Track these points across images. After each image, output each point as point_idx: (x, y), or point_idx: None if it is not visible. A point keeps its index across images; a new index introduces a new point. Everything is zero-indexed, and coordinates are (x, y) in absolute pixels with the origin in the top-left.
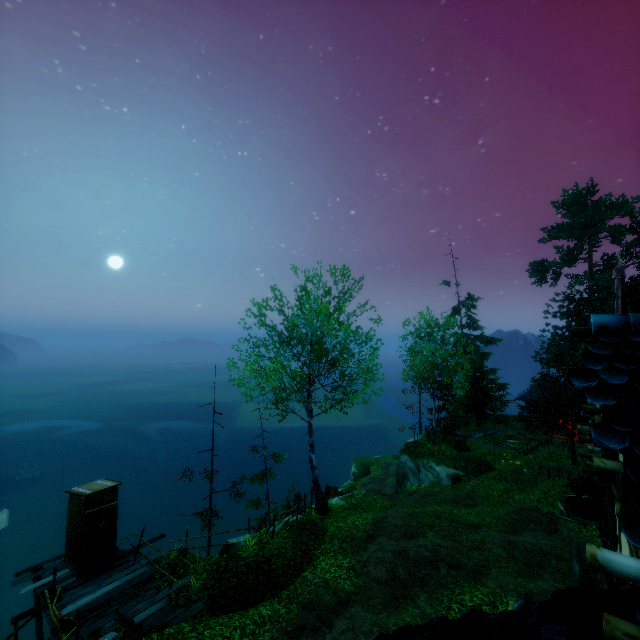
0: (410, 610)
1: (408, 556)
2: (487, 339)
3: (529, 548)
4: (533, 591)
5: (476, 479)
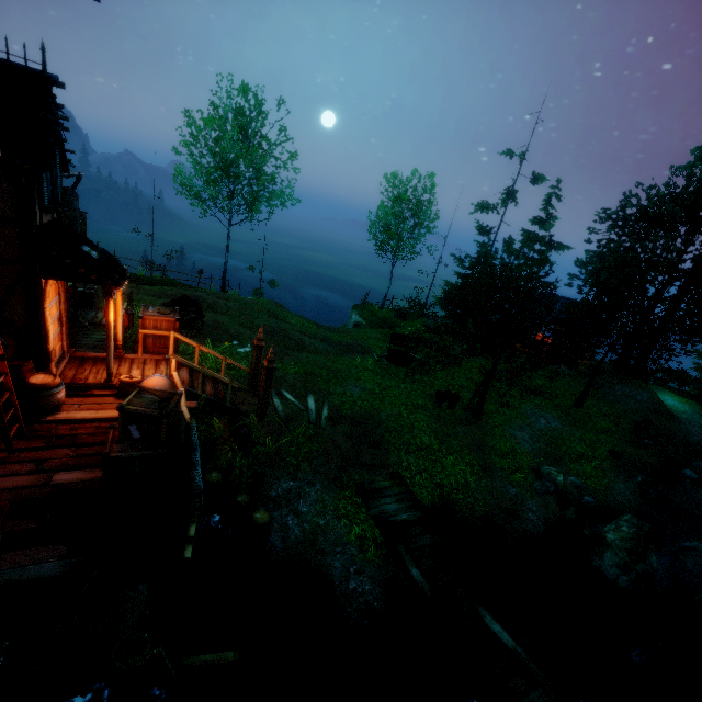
0: (152, 298)
1: (197, 297)
2: (553, 243)
3: (291, 336)
4: (228, 325)
5: (369, 329)
